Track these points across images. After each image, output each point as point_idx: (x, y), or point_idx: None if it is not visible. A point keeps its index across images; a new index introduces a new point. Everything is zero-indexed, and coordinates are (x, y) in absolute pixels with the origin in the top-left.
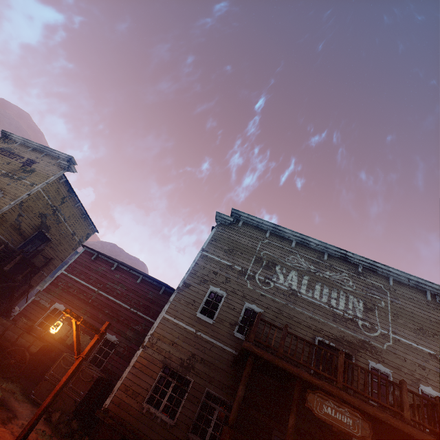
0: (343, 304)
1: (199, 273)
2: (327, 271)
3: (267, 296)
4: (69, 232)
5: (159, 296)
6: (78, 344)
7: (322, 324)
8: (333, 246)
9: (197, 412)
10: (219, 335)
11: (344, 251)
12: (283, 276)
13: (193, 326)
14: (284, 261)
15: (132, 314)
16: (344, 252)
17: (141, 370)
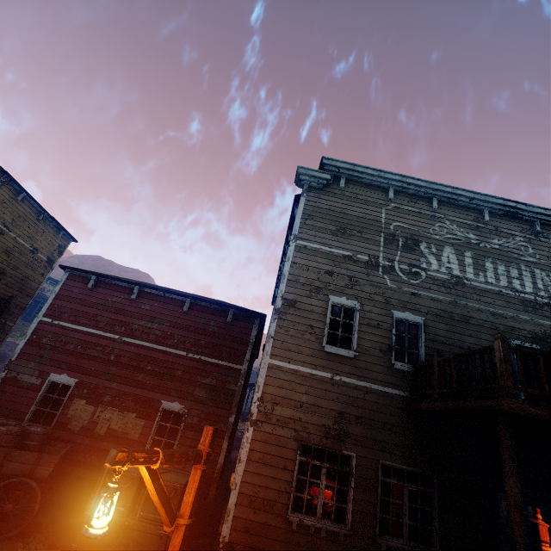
0: (530, 285)
1: (304, 279)
2: (494, 238)
3: (422, 295)
4: (23, 248)
5: (227, 326)
6: (165, 505)
7: (511, 321)
8: (496, 197)
9: (379, 502)
10: (370, 372)
11: (512, 203)
12: (435, 257)
13: (324, 368)
14: (429, 234)
15: (193, 362)
16: (514, 205)
17: (263, 462)
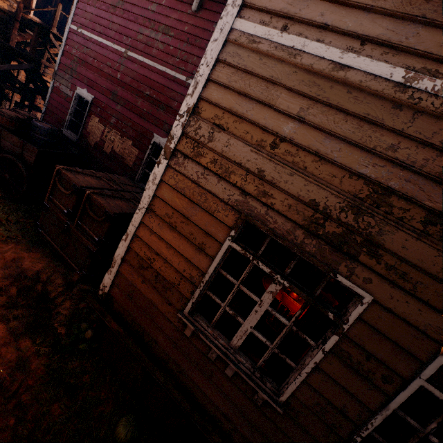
0: None
1: None
2: None
3: None
4: None
5: None
6: None
7: None
8: None
9: (382, 416)
10: None
11: None
12: None
13: (390, 49)
14: None
15: None
16: None
17: (169, 223)
